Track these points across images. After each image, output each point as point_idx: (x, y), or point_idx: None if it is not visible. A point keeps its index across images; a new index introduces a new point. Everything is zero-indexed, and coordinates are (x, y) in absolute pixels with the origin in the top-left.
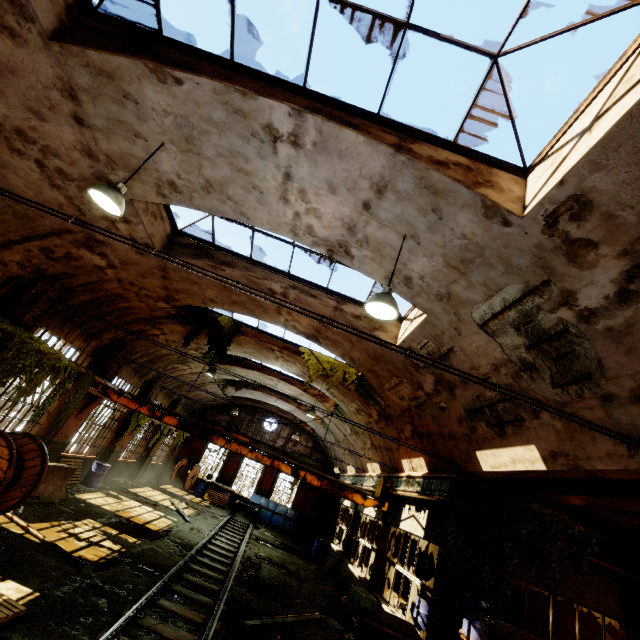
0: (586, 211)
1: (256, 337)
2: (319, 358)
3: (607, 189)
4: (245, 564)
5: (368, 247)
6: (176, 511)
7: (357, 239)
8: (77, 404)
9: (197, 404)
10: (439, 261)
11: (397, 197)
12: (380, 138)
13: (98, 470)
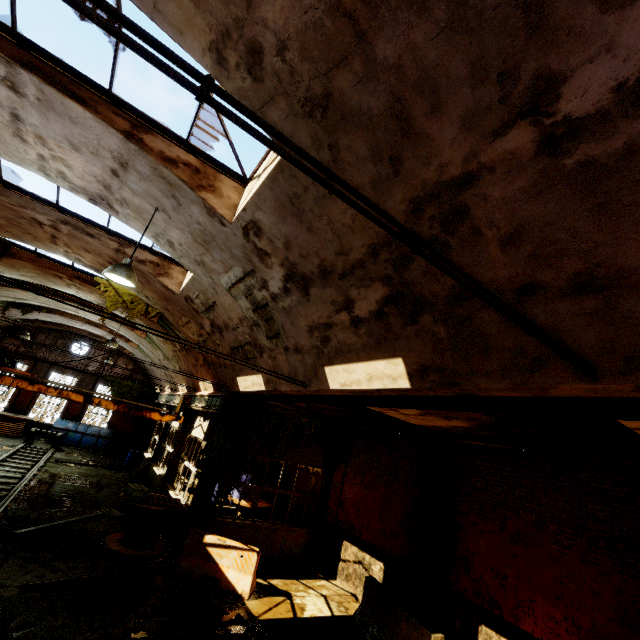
0: (261, 233)
1: (34, 262)
2: (119, 290)
3: (266, 223)
4: (33, 486)
5: (129, 208)
6: None
7: (116, 198)
8: None
9: None
10: (189, 236)
11: (140, 176)
12: (109, 121)
13: None
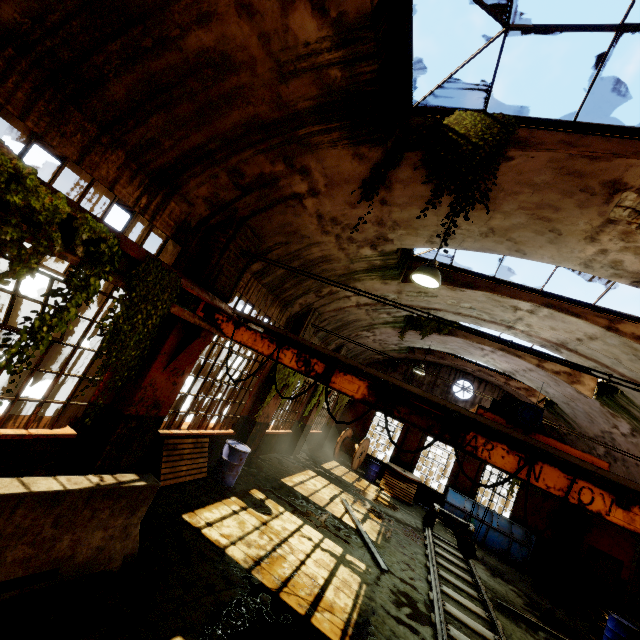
0: None
1: (572, 146)
2: None
3: None
4: None
5: None
6: (355, 532)
7: None
8: (146, 339)
9: (359, 358)
10: None
11: None
12: None
13: (231, 457)
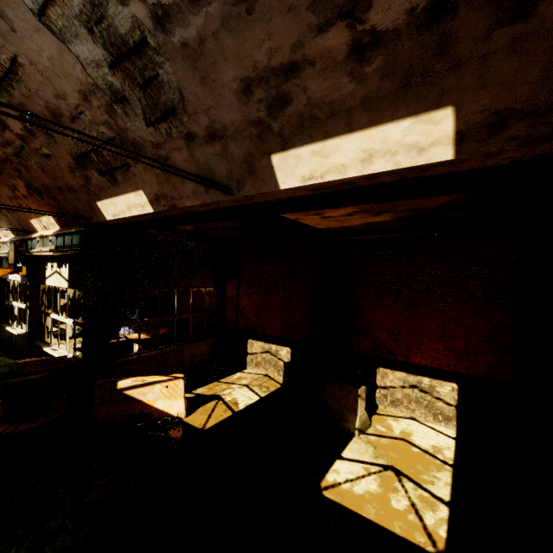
0: None
1: None
2: None
3: None
4: None
5: None
6: None
7: None
8: None
9: None
10: None
11: None
12: None
13: None
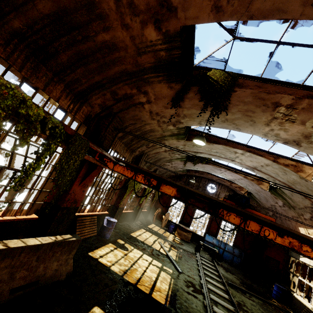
0: None
1: (260, 88)
2: None
3: None
4: None
5: None
6: (166, 256)
7: None
8: (74, 171)
9: (164, 175)
10: None
11: None
12: None
13: (108, 225)
